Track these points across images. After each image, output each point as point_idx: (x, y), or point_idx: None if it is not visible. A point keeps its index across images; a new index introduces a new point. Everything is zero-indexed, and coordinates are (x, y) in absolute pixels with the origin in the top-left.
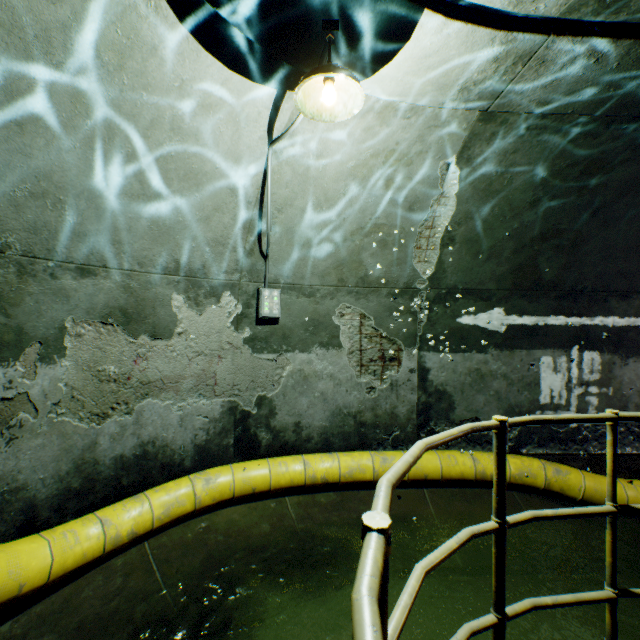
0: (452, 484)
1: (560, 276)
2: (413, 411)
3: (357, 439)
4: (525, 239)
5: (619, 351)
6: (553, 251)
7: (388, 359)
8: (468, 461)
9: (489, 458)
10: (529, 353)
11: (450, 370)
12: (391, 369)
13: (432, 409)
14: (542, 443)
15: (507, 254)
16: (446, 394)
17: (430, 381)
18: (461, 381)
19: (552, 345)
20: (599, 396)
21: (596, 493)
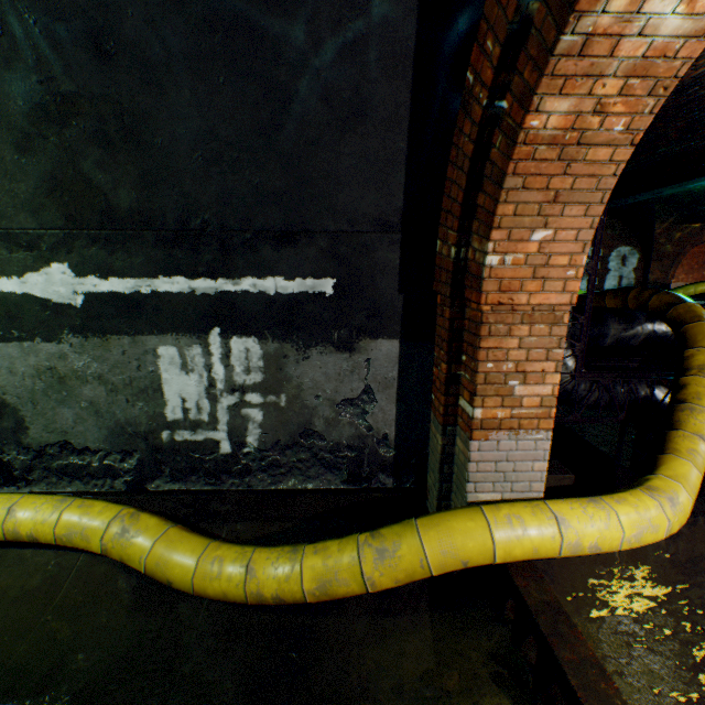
0: None
1: (149, 201)
2: None
3: None
4: (18, 120)
5: (294, 336)
6: (99, 147)
7: None
8: None
9: (36, 509)
10: (137, 341)
11: (6, 370)
12: None
13: None
14: (180, 476)
15: (12, 155)
16: (9, 407)
17: None
18: (30, 387)
19: (175, 328)
20: (266, 408)
21: (159, 569)
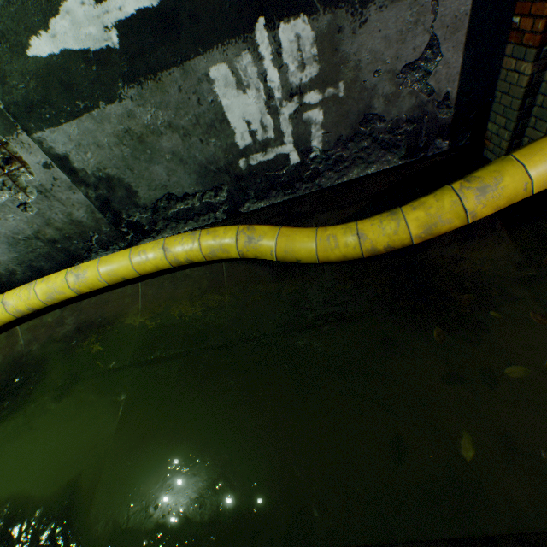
0: (166, 271)
1: None
2: (94, 211)
3: (63, 255)
4: None
5: None
6: None
7: (3, 163)
8: (159, 254)
9: (181, 244)
10: (186, 71)
11: (94, 147)
12: (21, 174)
13: (113, 202)
14: (263, 196)
15: None
16: (114, 180)
17: (82, 171)
18: (119, 156)
19: (217, 37)
20: (325, 106)
21: (287, 255)
